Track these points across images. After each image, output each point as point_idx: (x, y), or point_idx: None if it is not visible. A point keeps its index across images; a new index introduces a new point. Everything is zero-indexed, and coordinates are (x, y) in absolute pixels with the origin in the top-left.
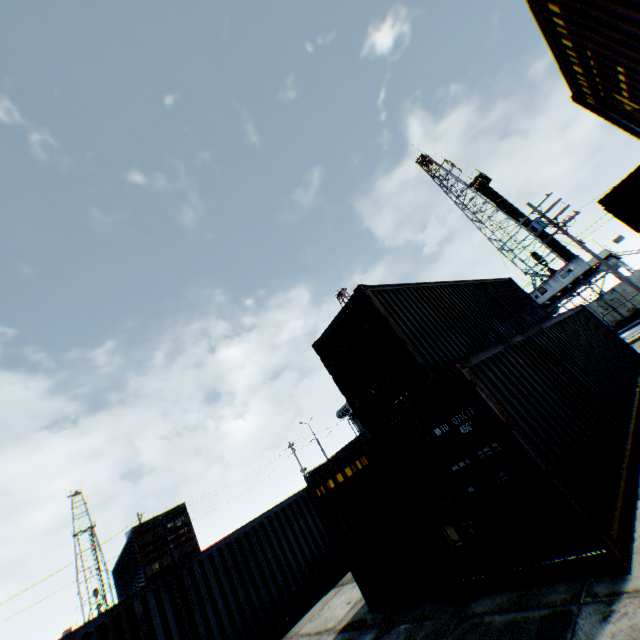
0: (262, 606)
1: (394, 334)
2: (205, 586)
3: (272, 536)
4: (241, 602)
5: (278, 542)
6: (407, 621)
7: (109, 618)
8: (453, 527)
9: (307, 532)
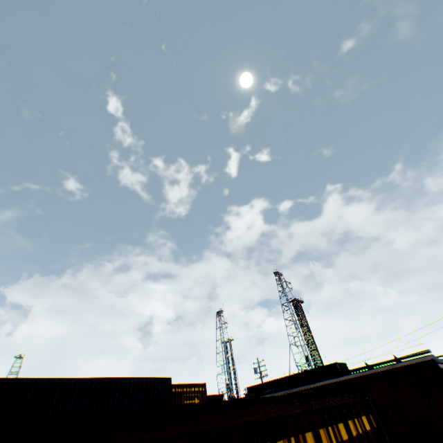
0: None
1: None
2: None
3: None
4: None
5: None
6: None
7: None
8: None
9: None
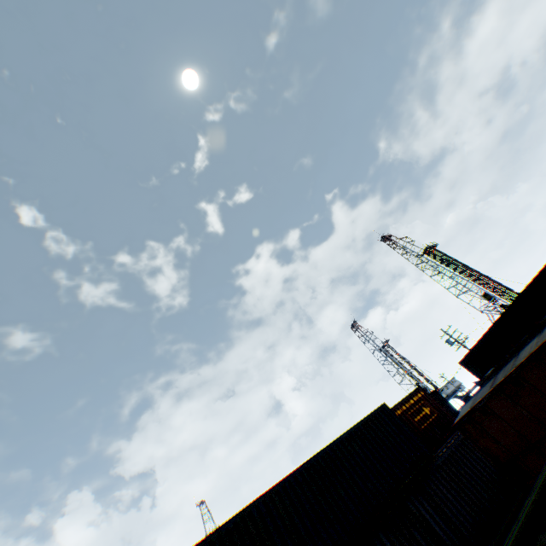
0: None
1: None
2: None
3: None
4: None
5: None
6: None
7: None
8: None
9: None
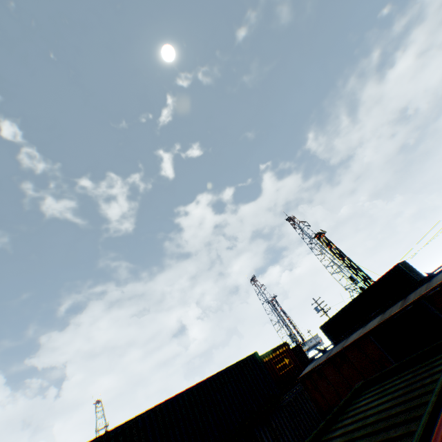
0: None
1: None
2: None
3: None
4: None
5: None
6: None
7: None
8: None
9: None
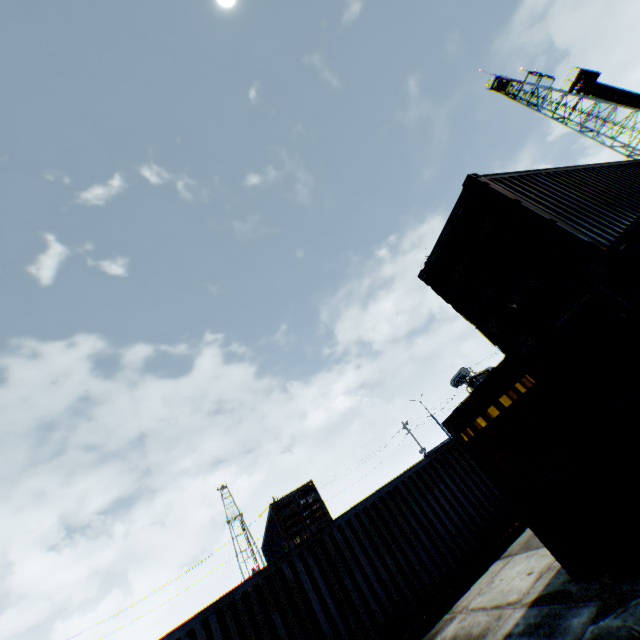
0: (416, 576)
1: (534, 217)
2: (349, 552)
3: (411, 502)
4: (391, 571)
5: (419, 508)
6: None
7: (262, 580)
8: None
9: (451, 497)
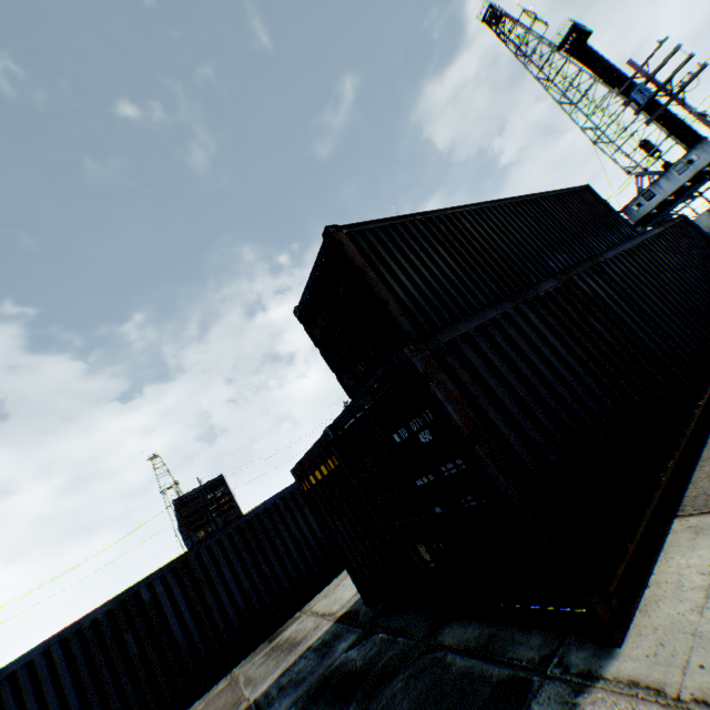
0: (278, 583)
1: (373, 294)
2: (215, 569)
3: (287, 517)
4: (255, 581)
5: (294, 522)
6: (386, 630)
7: (116, 605)
8: (425, 547)
9: None
